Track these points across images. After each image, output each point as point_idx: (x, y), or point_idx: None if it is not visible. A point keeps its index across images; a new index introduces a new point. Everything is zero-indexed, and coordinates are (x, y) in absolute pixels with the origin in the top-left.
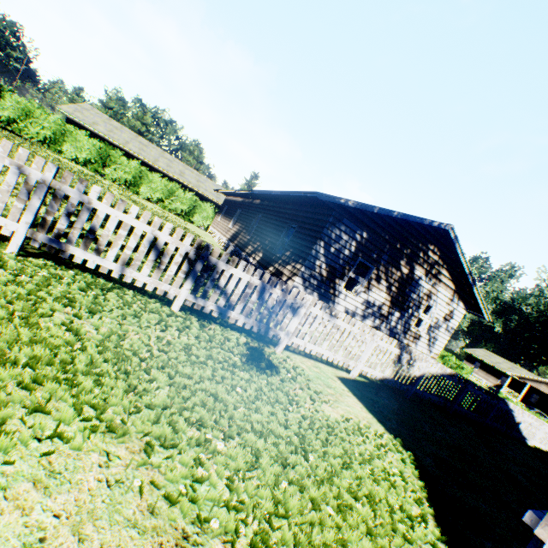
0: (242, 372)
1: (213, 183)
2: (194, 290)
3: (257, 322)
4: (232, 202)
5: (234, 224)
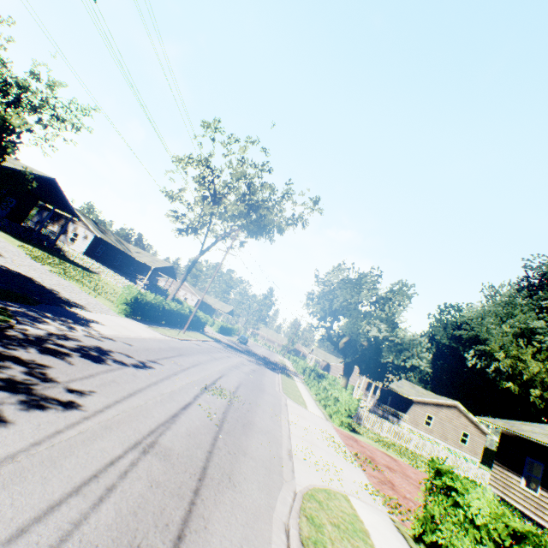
0: None
1: None
2: None
3: None
4: None
5: None
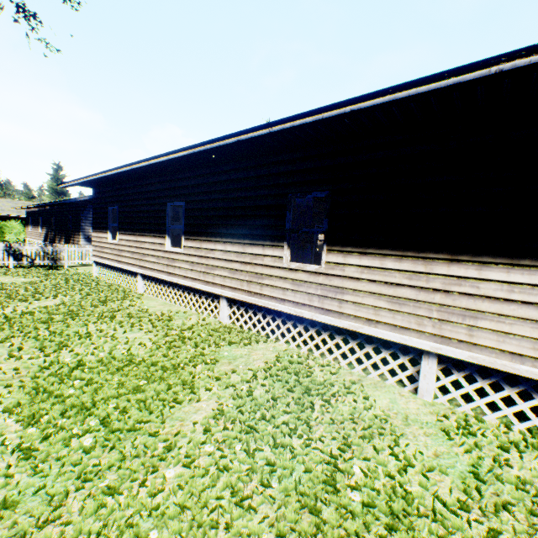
0: (42, 270)
1: (7, 201)
2: (16, 259)
3: (50, 261)
4: (33, 213)
5: (42, 229)
